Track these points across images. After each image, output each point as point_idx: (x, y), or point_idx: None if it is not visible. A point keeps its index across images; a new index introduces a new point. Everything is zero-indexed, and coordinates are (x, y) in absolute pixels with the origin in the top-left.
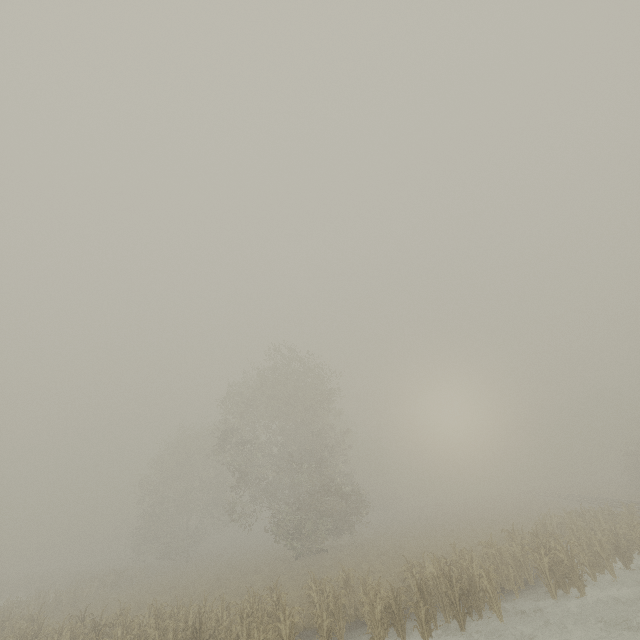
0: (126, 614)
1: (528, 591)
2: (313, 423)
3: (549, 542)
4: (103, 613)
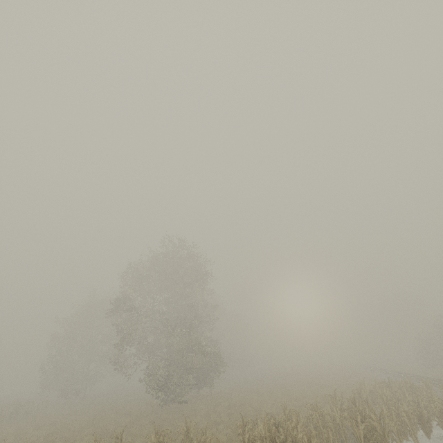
0: None
1: None
2: (189, 297)
3: (364, 410)
4: None
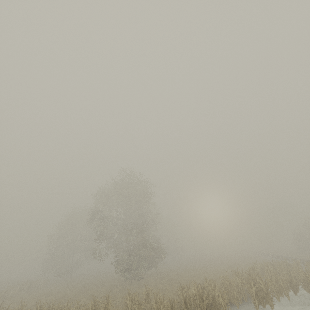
0: (21, 308)
1: (244, 305)
2: (140, 209)
3: (256, 278)
4: (17, 305)
